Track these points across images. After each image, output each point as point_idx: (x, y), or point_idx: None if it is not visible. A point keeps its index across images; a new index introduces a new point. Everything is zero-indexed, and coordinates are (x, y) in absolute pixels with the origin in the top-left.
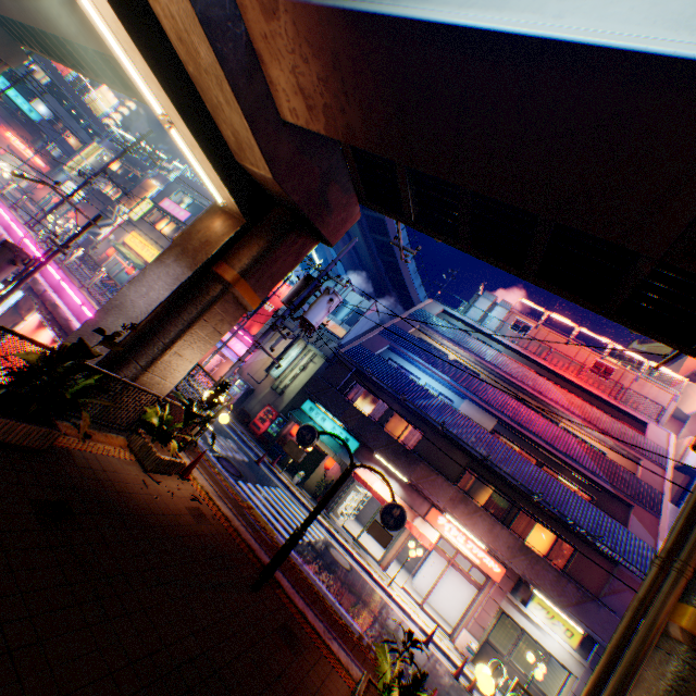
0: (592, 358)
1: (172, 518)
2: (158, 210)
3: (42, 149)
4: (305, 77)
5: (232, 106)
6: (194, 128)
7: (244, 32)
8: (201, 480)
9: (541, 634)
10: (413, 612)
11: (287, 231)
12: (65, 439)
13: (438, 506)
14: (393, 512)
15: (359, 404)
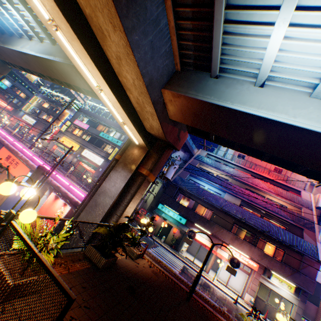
0: (272, 166)
1: (152, 278)
2: (73, 125)
3: (11, 102)
4: (186, 112)
5: (155, 120)
6: (135, 126)
7: (162, 99)
8: (146, 256)
9: (278, 289)
10: (225, 290)
11: (164, 150)
12: None
13: (226, 242)
14: (234, 261)
15: (182, 202)
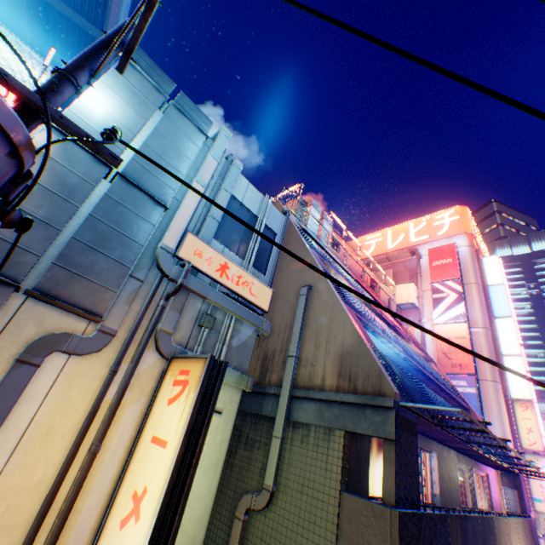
0: (369, 274)
1: None
2: None
3: None
4: None
5: None
6: None
7: None
8: None
9: None
10: None
11: None
12: None
13: None
14: None
15: (372, 471)
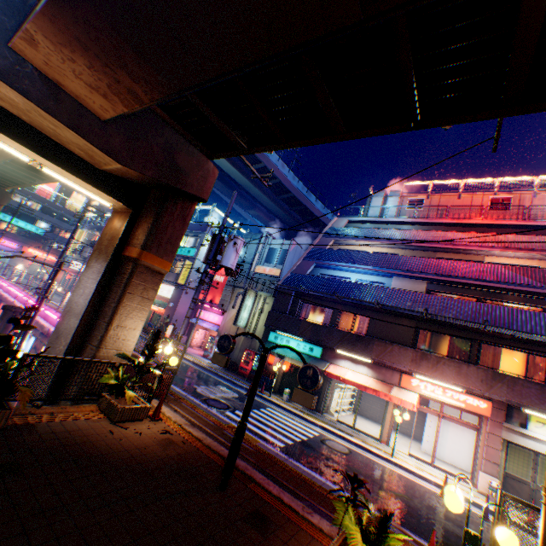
0: (486, 198)
1: (134, 451)
2: None
3: (51, 249)
4: (83, 75)
5: (58, 126)
6: (52, 159)
7: (33, 69)
8: (174, 417)
9: None
10: (424, 472)
11: (163, 203)
12: (31, 417)
13: (405, 371)
14: (307, 374)
15: (310, 318)
